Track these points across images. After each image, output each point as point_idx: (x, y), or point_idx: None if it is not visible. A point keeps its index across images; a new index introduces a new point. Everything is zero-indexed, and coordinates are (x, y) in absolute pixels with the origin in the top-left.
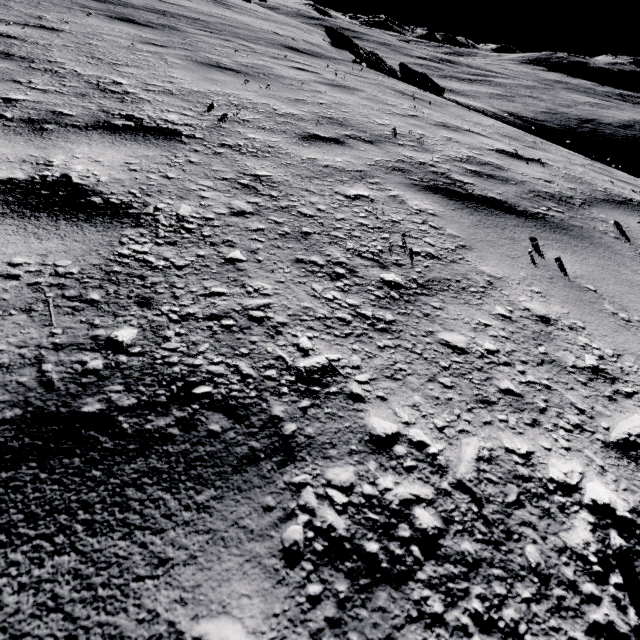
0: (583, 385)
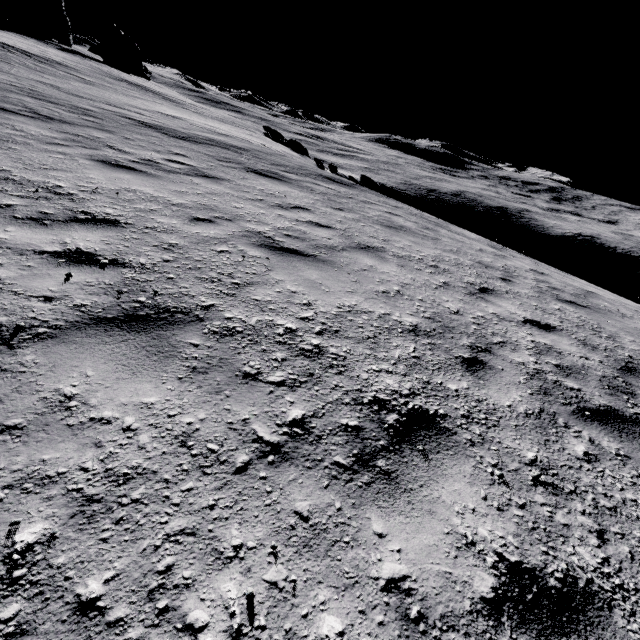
0: None
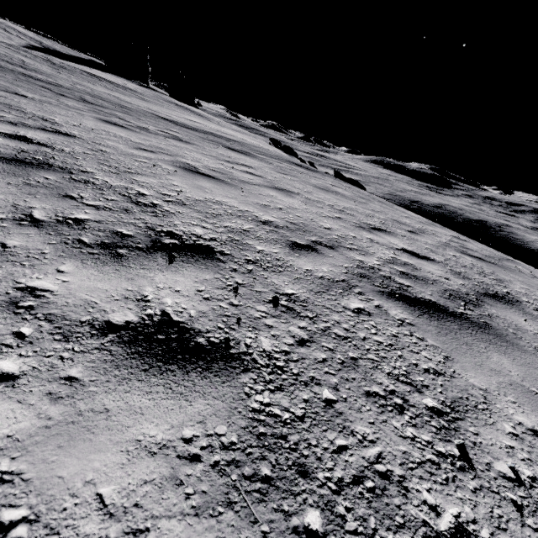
0: None
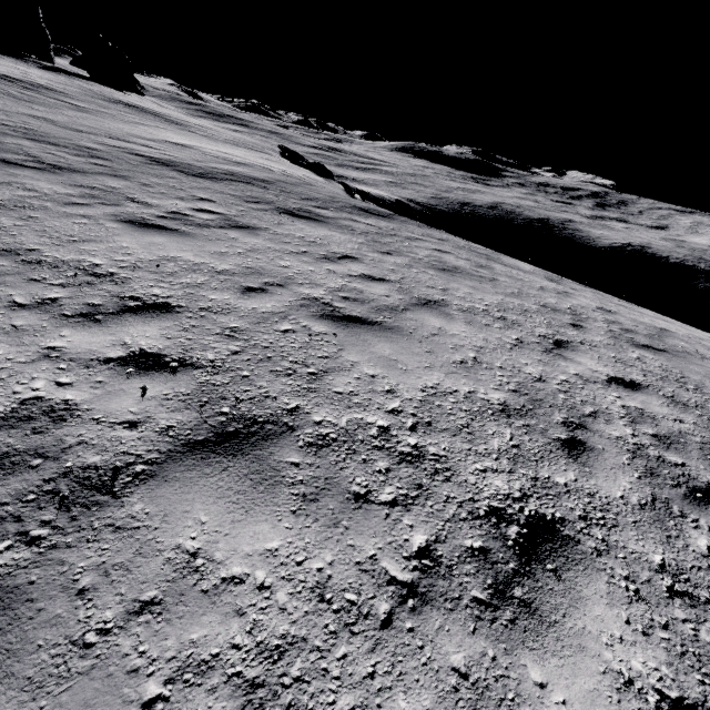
0: None
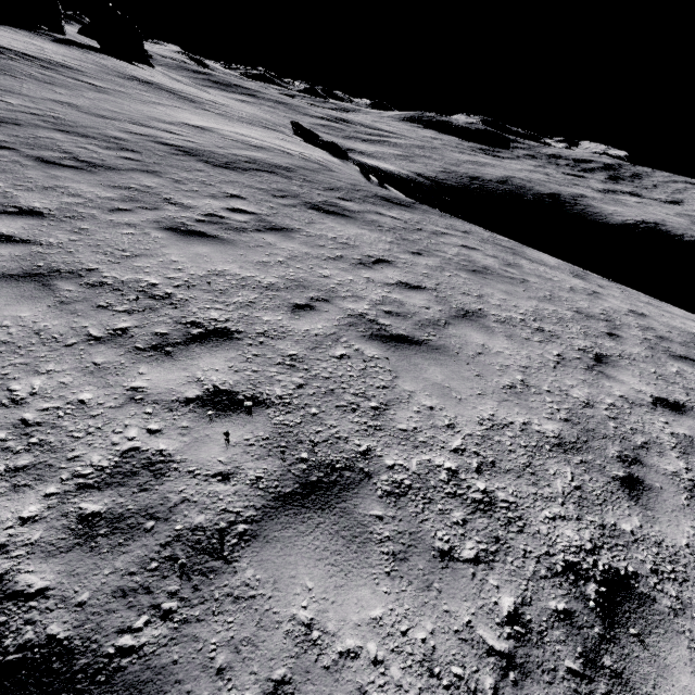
0: None
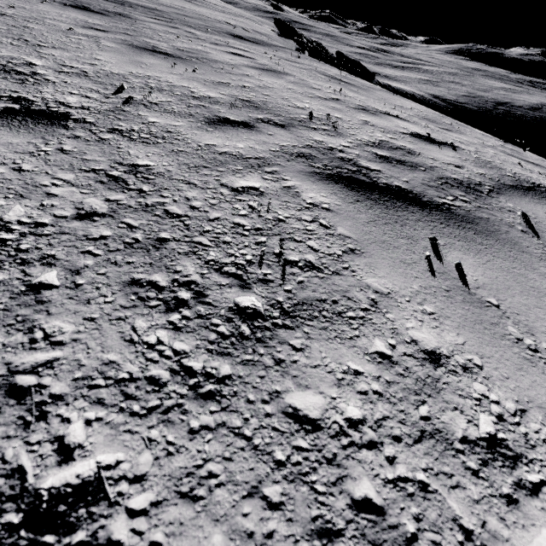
0: (474, 476)
